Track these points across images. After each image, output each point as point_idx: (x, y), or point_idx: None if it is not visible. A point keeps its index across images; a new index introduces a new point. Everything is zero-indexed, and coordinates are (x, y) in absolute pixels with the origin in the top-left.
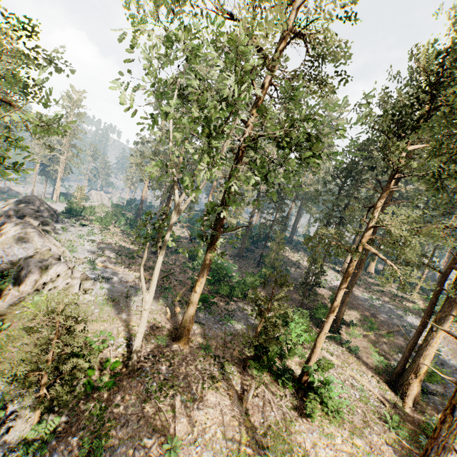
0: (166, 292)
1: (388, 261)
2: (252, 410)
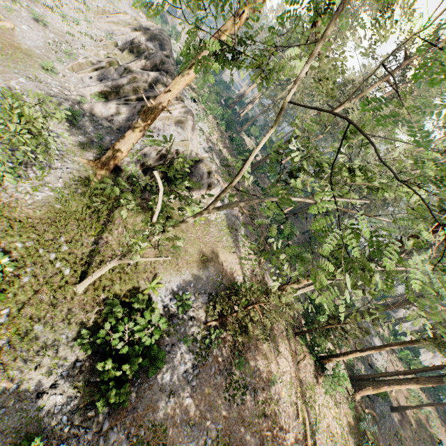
0: (257, 237)
1: None
2: (300, 369)
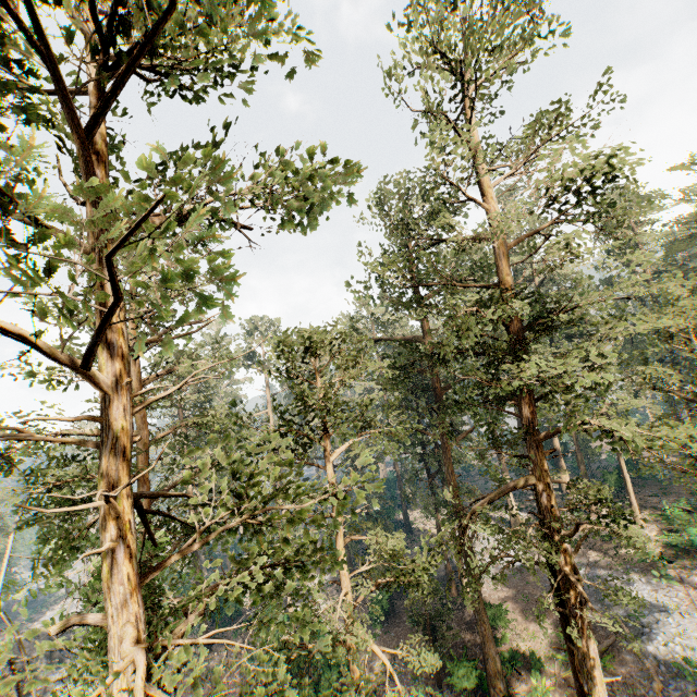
0: None
1: (378, 653)
2: None
